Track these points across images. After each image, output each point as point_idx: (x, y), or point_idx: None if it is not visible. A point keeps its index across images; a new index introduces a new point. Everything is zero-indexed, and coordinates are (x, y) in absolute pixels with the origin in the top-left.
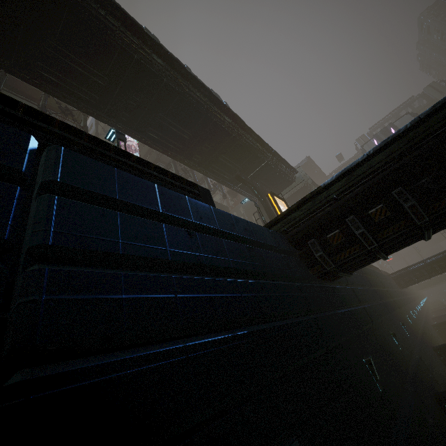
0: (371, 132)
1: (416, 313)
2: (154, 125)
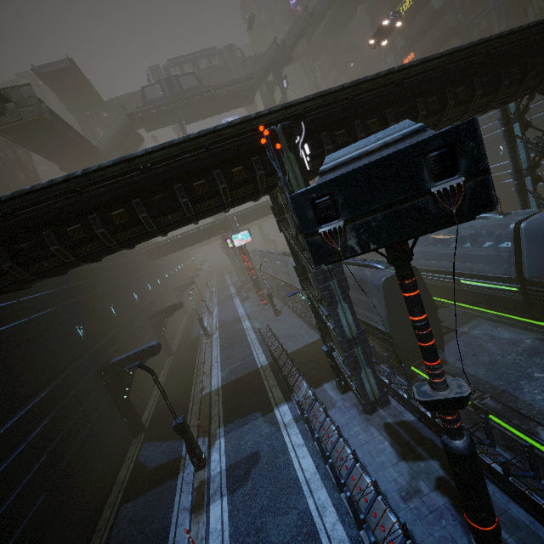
0: (168, 67)
1: (159, 282)
2: None
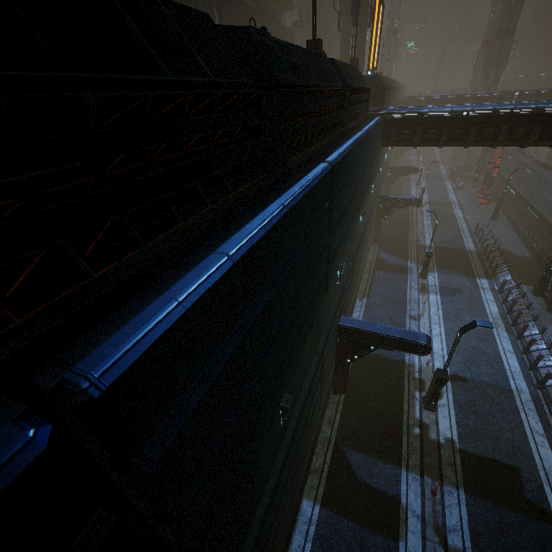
0: None
1: None
2: None
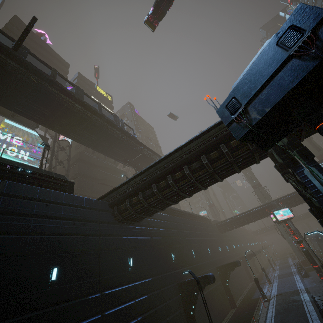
0: None
1: (227, 248)
2: (74, 132)
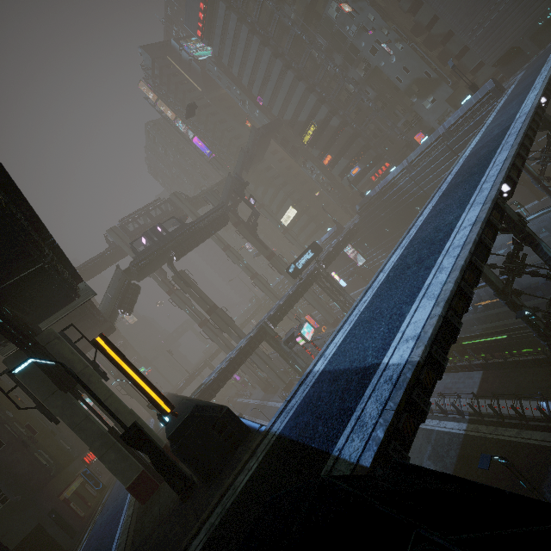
0: (123, 225)
1: None
2: None
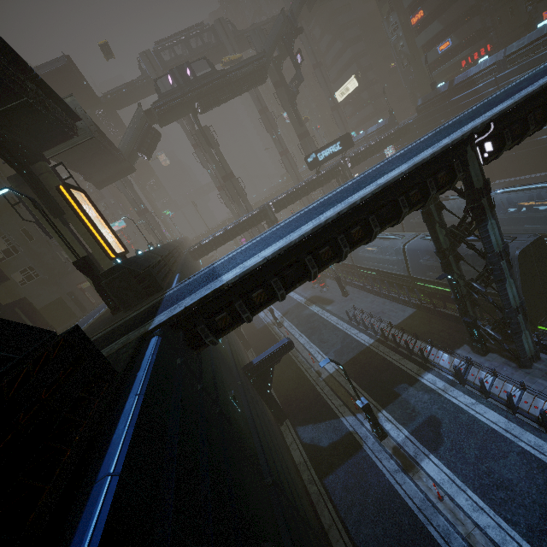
0: (158, 51)
1: None
2: None
